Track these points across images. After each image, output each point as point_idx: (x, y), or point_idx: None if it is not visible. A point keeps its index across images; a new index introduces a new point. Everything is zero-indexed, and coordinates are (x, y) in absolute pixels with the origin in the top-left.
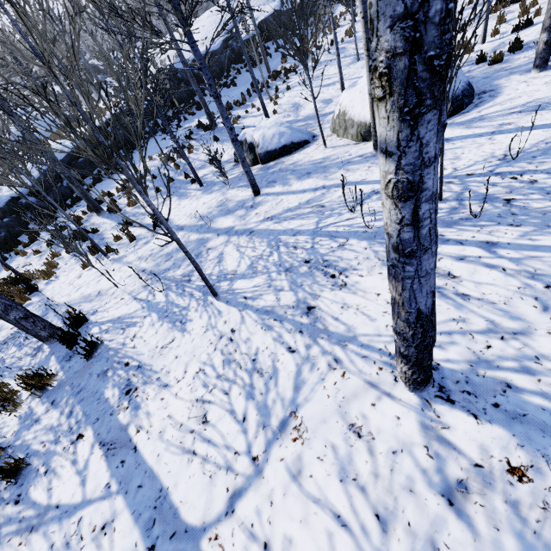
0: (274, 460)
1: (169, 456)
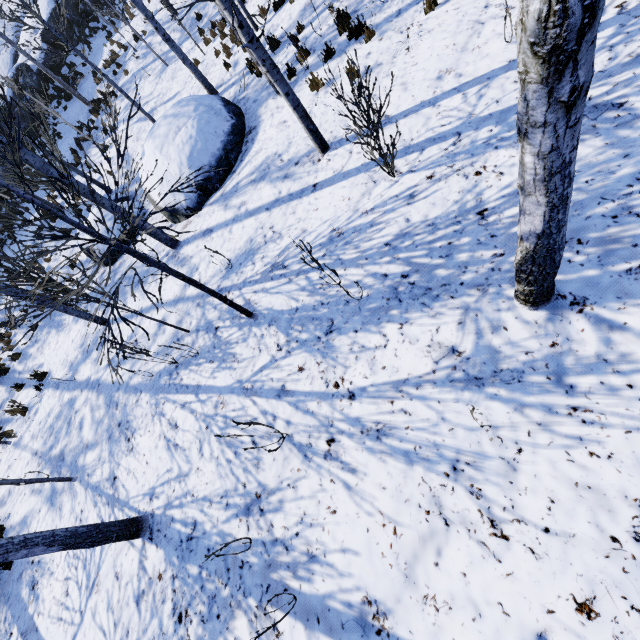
0: (88, 609)
1: (52, 626)
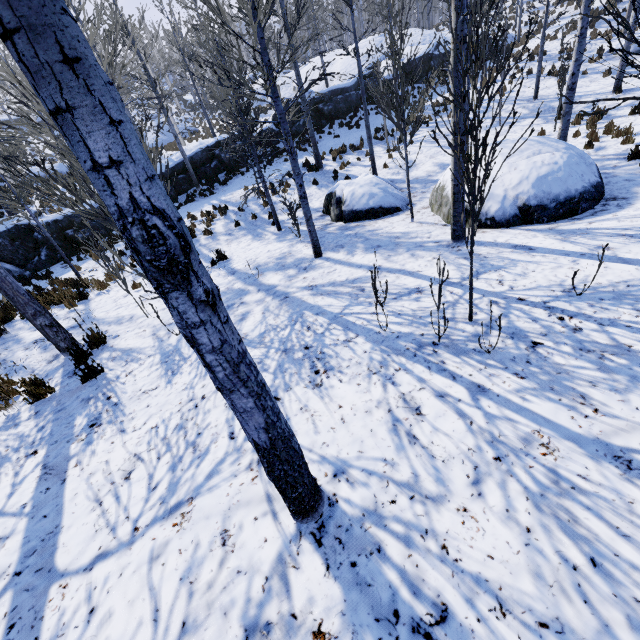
0: (148, 536)
1: (82, 499)
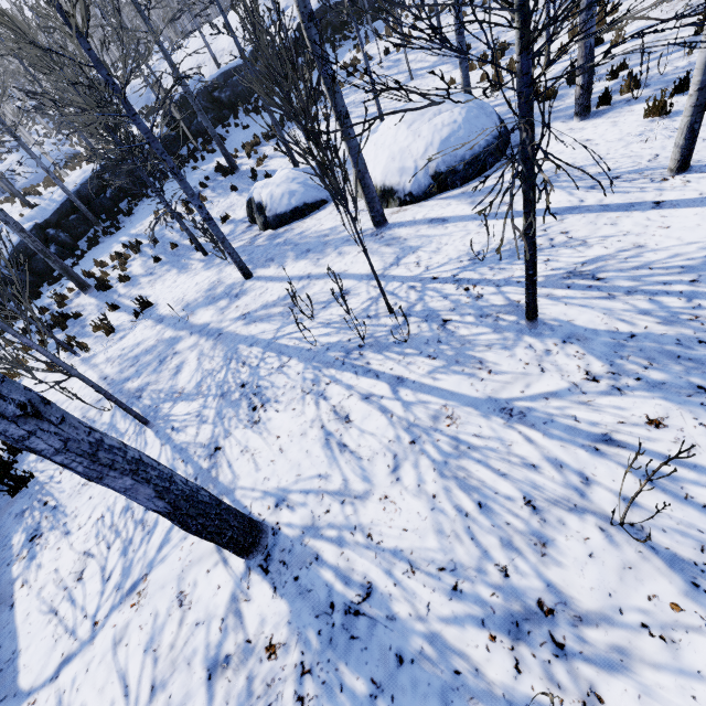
0: (108, 626)
1: (36, 616)
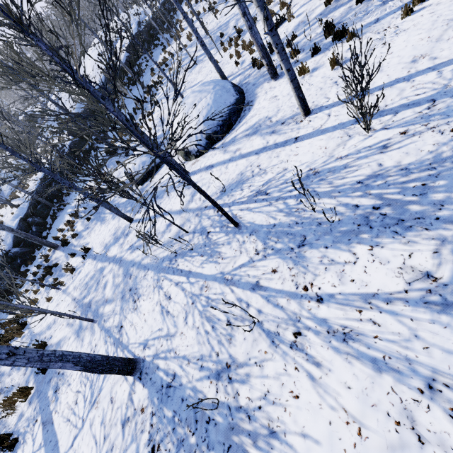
0: (88, 419)
1: (62, 424)
